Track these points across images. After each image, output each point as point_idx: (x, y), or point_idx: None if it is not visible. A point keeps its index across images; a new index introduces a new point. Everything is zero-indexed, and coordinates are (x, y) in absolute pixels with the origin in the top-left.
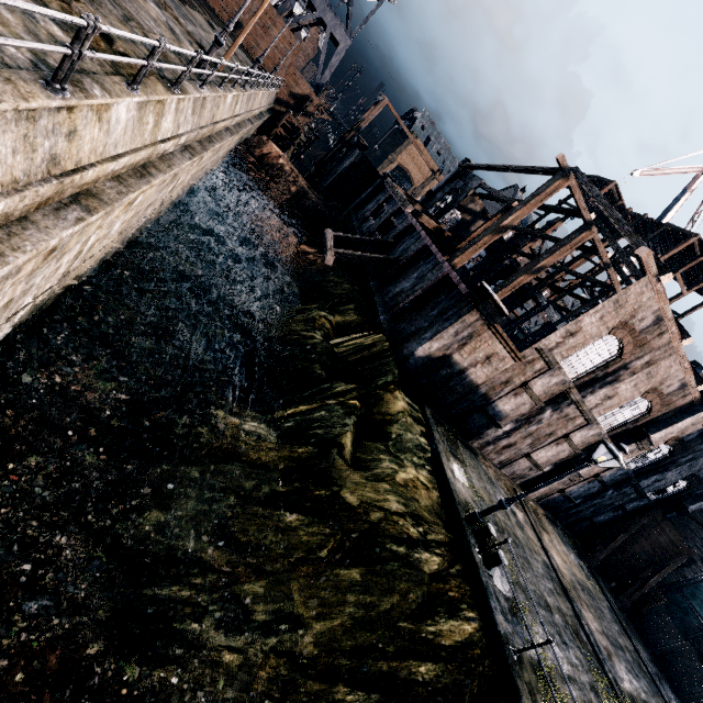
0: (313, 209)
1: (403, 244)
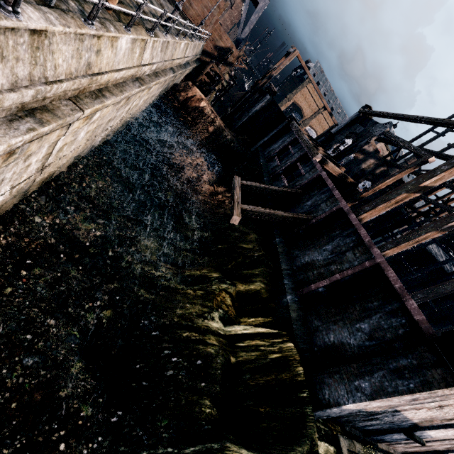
0: (226, 146)
1: (312, 198)
